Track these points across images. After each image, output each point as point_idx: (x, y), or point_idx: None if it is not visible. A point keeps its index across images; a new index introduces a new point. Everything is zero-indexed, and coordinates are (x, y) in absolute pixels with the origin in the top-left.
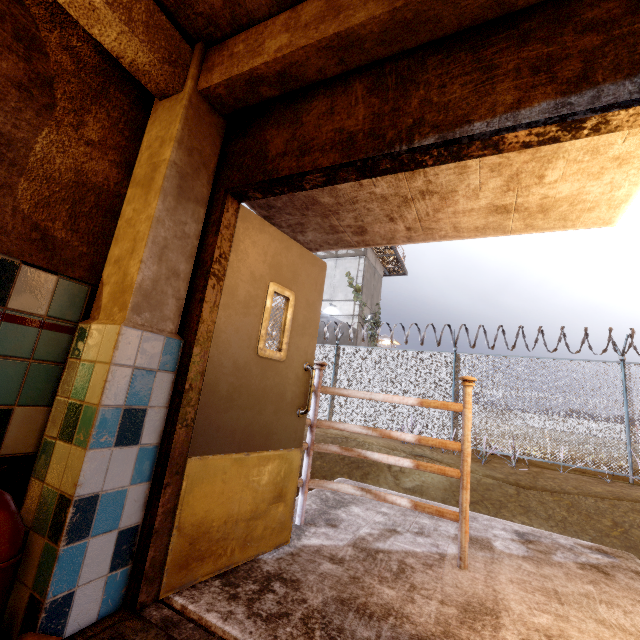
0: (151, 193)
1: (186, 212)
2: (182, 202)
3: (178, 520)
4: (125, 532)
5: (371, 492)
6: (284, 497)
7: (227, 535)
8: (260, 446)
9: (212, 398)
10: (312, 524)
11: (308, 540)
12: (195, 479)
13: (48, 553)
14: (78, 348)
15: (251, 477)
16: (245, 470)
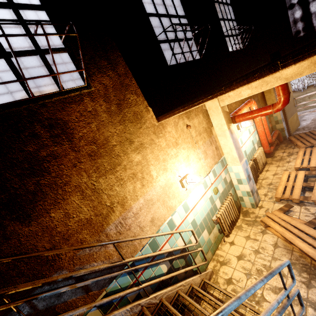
0: (271, 93)
1: (275, 92)
2: (274, 91)
3: (290, 127)
4: (286, 130)
5: (312, 111)
6: (297, 119)
7: (294, 127)
8: (292, 114)
9: (287, 112)
10: (300, 122)
11: (302, 124)
12: (289, 122)
13: (283, 133)
14: (271, 116)
15: (293, 119)
16: (292, 118)
